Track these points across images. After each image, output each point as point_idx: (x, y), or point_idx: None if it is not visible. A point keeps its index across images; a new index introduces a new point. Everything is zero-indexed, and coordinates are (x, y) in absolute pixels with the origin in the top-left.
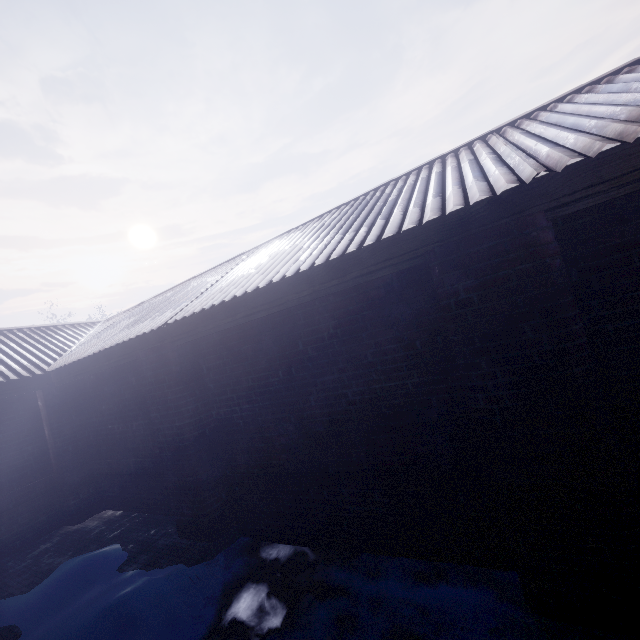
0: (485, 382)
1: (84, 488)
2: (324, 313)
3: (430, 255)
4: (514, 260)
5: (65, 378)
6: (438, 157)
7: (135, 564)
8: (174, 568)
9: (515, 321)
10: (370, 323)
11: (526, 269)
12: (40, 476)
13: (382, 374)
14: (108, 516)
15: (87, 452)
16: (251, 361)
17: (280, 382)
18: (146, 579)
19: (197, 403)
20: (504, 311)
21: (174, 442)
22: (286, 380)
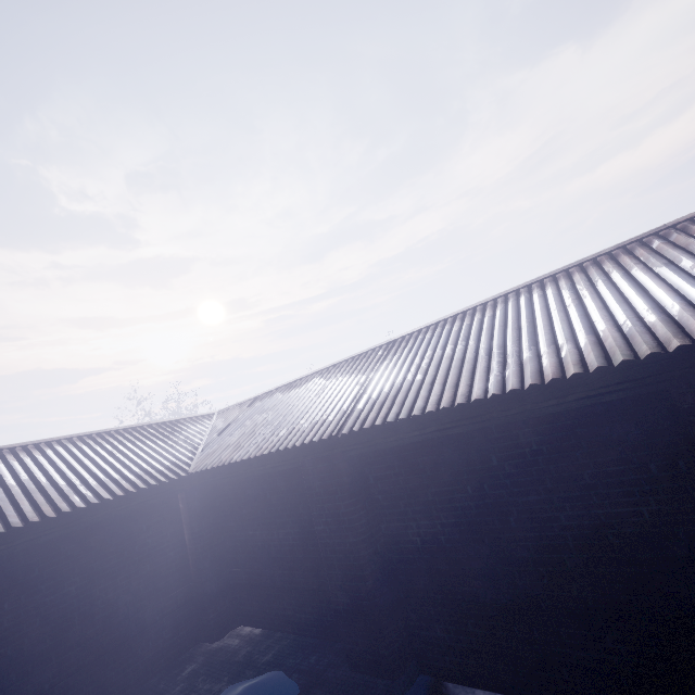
0: None
1: (221, 600)
2: (524, 428)
3: (679, 381)
4: None
5: (209, 480)
6: (604, 253)
7: None
8: None
9: None
10: (585, 441)
11: None
12: (180, 585)
13: (606, 498)
14: (247, 634)
15: (223, 559)
16: (430, 473)
17: (469, 498)
18: None
19: (367, 516)
20: None
21: (347, 559)
22: (476, 497)
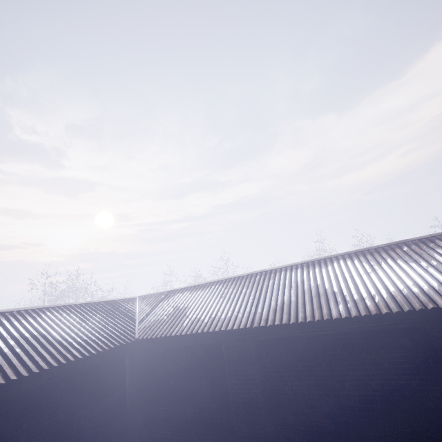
0: None
1: (144, 429)
2: (355, 334)
3: (432, 322)
4: None
5: (150, 345)
6: (380, 247)
7: None
8: None
9: None
10: (386, 345)
11: None
12: (119, 417)
13: (395, 375)
14: None
15: (147, 400)
16: (301, 354)
17: (323, 370)
18: None
19: (262, 377)
20: None
21: (250, 403)
22: (327, 370)
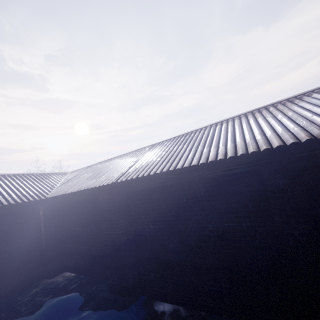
0: (293, 232)
1: (56, 259)
2: (199, 184)
3: (263, 165)
4: (310, 173)
5: (56, 202)
6: (250, 111)
7: (88, 306)
8: (111, 311)
9: (311, 203)
10: (224, 192)
11: (317, 178)
12: (36, 251)
13: (229, 218)
14: (67, 276)
15: (60, 240)
16: (157, 204)
17: (172, 216)
18: (99, 317)
19: (126, 222)
20: (305, 197)
21: (113, 242)
22: (175, 215)
